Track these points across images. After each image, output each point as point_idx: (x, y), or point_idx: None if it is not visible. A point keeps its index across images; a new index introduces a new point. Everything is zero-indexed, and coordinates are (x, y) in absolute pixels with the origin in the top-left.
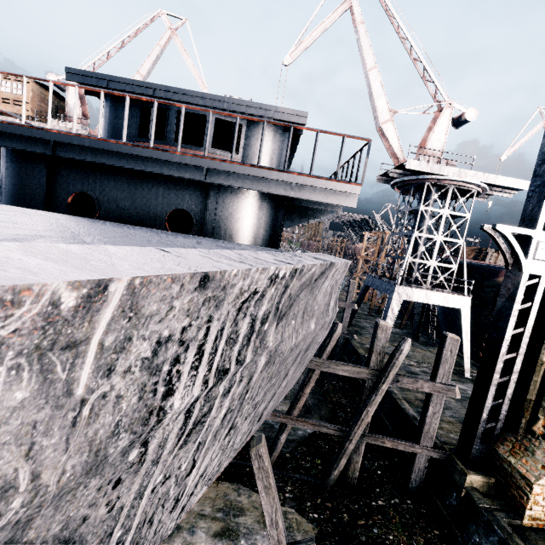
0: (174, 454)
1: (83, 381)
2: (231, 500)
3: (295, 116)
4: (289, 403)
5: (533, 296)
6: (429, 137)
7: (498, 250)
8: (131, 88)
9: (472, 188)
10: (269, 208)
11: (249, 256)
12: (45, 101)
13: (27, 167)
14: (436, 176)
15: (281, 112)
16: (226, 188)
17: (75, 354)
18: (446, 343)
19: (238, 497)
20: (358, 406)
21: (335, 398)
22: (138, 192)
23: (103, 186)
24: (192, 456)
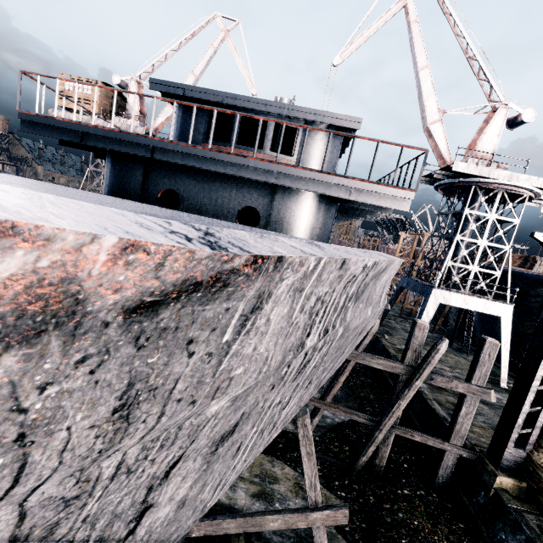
0: (289, 384)
1: (296, 312)
2: (266, 469)
3: (350, 121)
4: (318, 393)
5: None
6: (480, 138)
7: None
8: (203, 96)
9: (523, 193)
10: (326, 208)
11: (347, 250)
12: (109, 100)
13: (129, 167)
14: (485, 179)
15: (336, 118)
16: (290, 190)
17: (300, 296)
18: (485, 347)
19: (273, 468)
20: (390, 399)
21: (363, 393)
22: (215, 191)
23: (187, 184)
24: (291, 393)
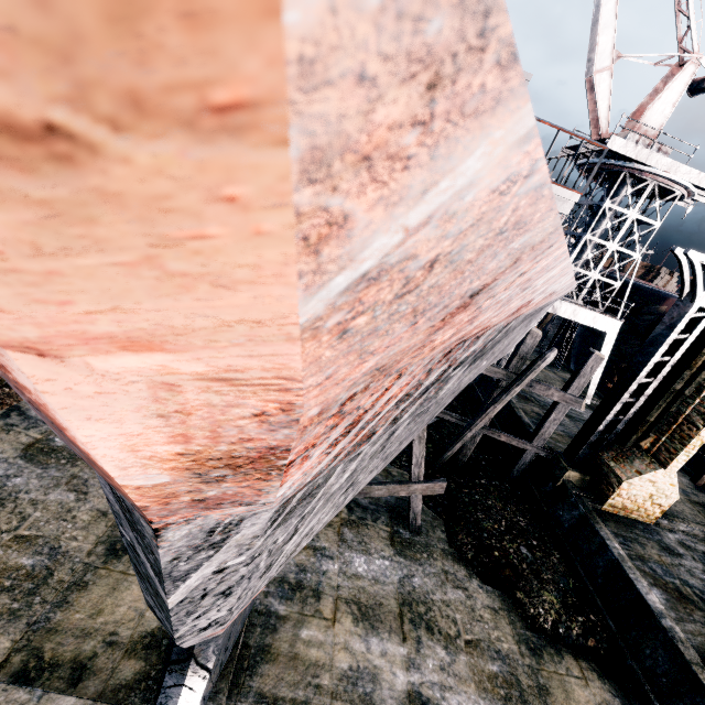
0: None
1: None
2: None
3: None
4: None
5: (693, 329)
6: (651, 105)
7: (674, 272)
8: None
9: (677, 189)
10: None
11: None
12: None
13: None
14: (640, 166)
15: None
16: None
17: None
18: (590, 360)
19: None
20: (486, 403)
21: None
22: None
23: None
24: None
